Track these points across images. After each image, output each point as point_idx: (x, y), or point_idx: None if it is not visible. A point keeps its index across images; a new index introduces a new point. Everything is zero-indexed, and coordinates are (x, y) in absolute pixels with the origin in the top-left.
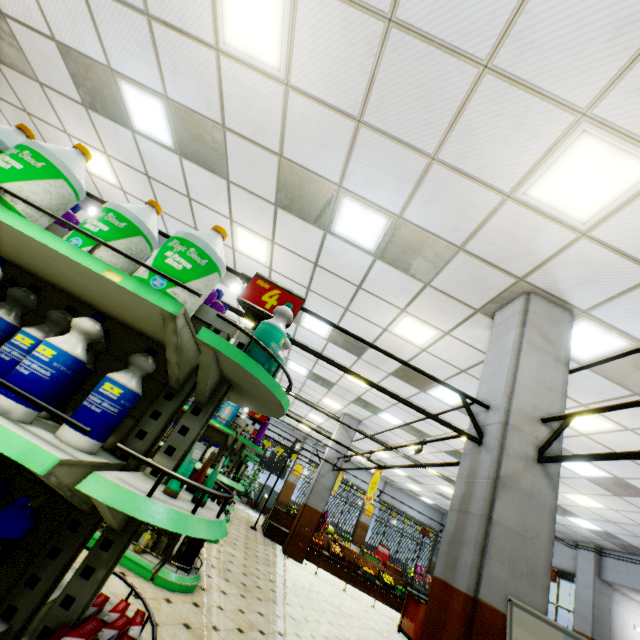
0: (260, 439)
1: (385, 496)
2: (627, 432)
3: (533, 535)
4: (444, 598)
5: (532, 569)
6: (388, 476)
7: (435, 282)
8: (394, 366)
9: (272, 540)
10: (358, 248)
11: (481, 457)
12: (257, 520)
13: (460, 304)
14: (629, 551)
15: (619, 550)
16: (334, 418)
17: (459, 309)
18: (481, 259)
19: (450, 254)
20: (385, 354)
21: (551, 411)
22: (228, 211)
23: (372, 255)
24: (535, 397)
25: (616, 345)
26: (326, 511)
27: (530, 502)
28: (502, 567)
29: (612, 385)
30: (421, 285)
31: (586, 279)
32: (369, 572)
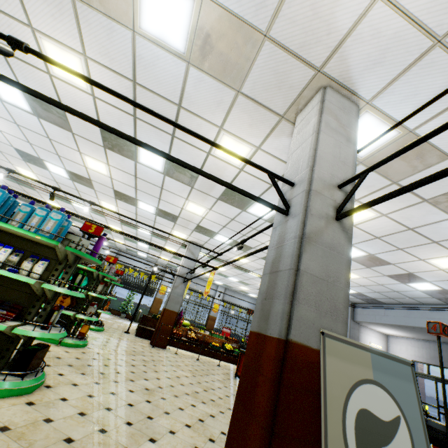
0: (97, 252)
1: (226, 297)
2: (382, 218)
3: (334, 279)
4: (259, 347)
5: (334, 307)
6: (227, 284)
7: (245, 87)
8: (220, 191)
9: (143, 338)
10: (170, 51)
11: (288, 224)
12: (129, 326)
13: (268, 112)
14: (370, 302)
15: (364, 303)
16: (174, 236)
17: (267, 118)
18: (285, 48)
19: (257, 45)
20: (196, 136)
21: (345, 180)
22: (23, 13)
23: (185, 60)
24: (333, 168)
25: (388, 136)
26: (181, 311)
27: (331, 252)
28: (310, 309)
29: (379, 178)
30: (233, 94)
31: (375, 60)
32: (216, 345)
